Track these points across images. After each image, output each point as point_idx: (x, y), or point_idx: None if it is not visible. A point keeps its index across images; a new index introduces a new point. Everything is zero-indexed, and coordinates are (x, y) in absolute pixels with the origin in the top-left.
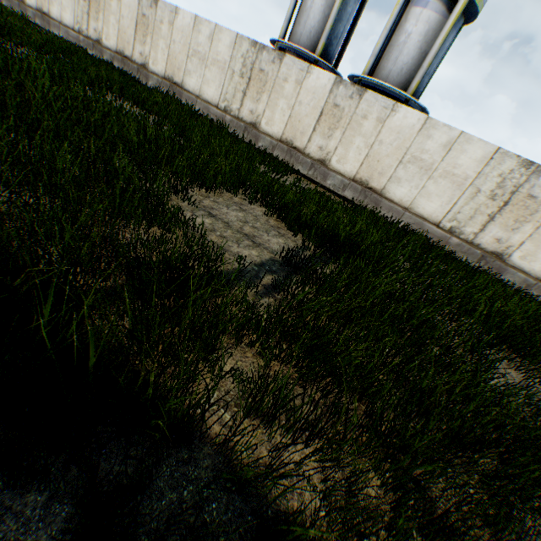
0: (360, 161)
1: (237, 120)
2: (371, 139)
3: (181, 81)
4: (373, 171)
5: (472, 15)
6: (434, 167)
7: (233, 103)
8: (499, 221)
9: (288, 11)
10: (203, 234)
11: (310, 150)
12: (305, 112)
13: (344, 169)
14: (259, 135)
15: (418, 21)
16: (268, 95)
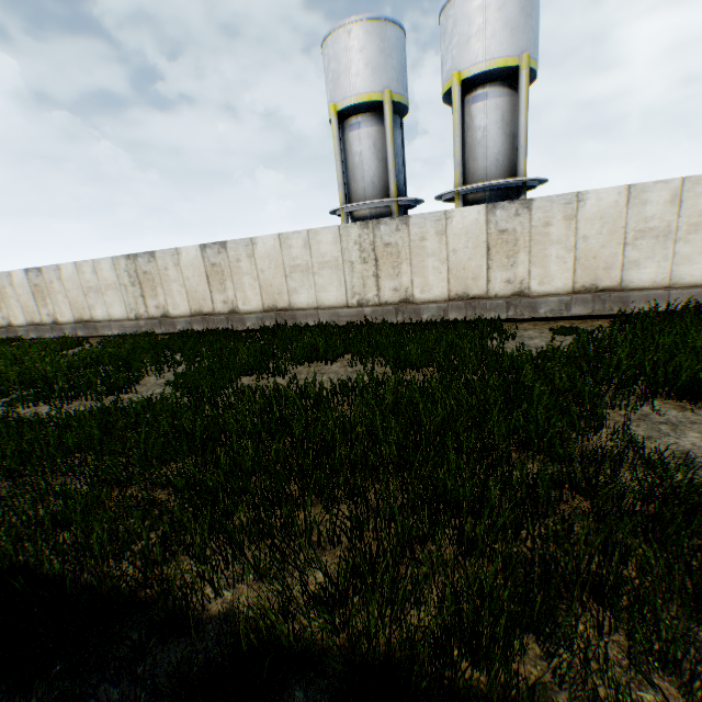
0: (569, 269)
1: (380, 307)
2: (569, 241)
3: (287, 303)
4: (593, 270)
5: (532, 80)
6: (673, 228)
7: (367, 292)
8: None
9: (338, 176)
10: None
11: (496, 290)
12: (466, 256)
13: (553, 287)
14: (418, 308)
15: (487, 113)
16: (408, 263)
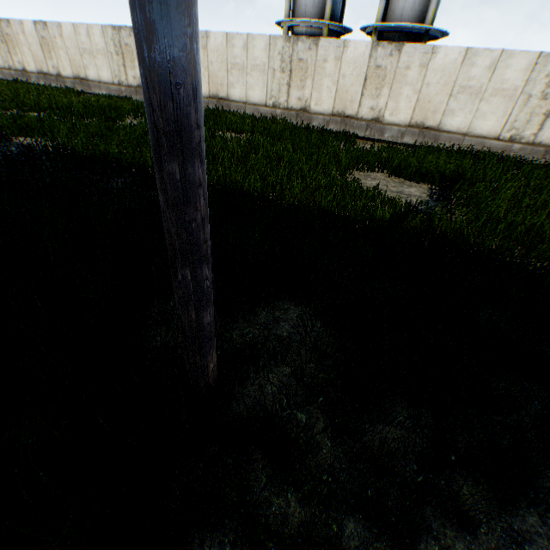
0: (412, 107)
1: (287, 111)
2: (418, 86)
3: (226, 95)
4: (426, 112)
5: None
6: (483, 90)
7: (280, 97)
8: None
9: None
10: (399, 195)
11: (362, 114)
12: (350, 83)
13: (398, 120)
14: (311, 117)
15: None
16: (311, 80)
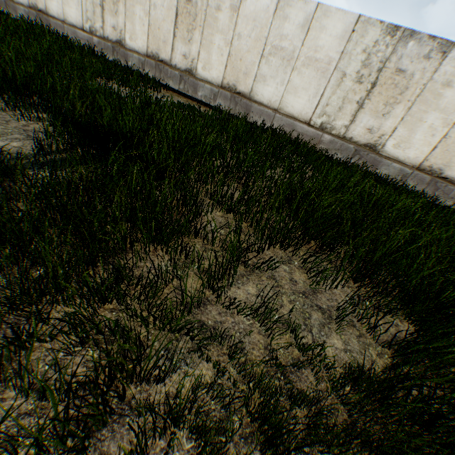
0: (224, 63)
1: (103, 41)
2: (229, 35)
3: (45, 7)
4: (238, 73)
5: None
6: (296, 56)
7: (96, 22)
8: (369, 107)
9: None
10: None
11: (176, 61)
12: (162, 17)
13: (211, 76)
14: (127, 54)
15: None
16: (124, 5)
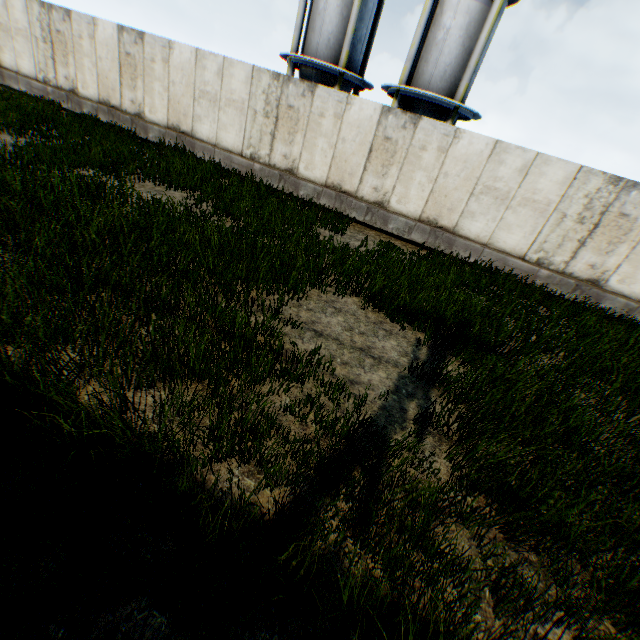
0: (424, 198)
1: (268, 168)
2: (434, 173)
3: (190, 129)
4: (441, 207)
5: None
6: (511, 196)
7: (261, 148)
8: (590, 245)
9: (298, 17)
10: (345, 383)
11: (363, 193)
12: (351, 150)
13: (407, 209)
14: (298, 183)
15: (457, 13)
16: (303, 135)
